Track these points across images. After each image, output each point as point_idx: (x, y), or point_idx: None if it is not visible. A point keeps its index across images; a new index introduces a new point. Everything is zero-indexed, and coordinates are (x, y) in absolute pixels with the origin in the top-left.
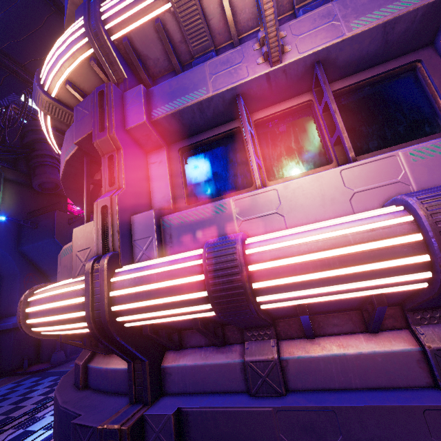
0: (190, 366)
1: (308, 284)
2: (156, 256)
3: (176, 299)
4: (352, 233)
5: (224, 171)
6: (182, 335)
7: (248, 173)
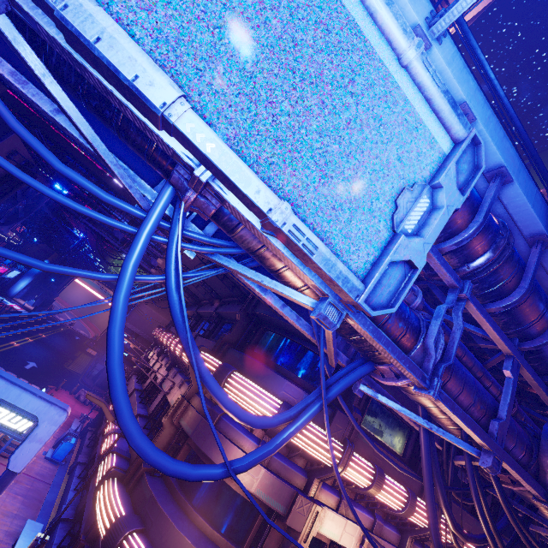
0: None
1: None
2: None
3: None
4: None
5: None
6: None
7: None
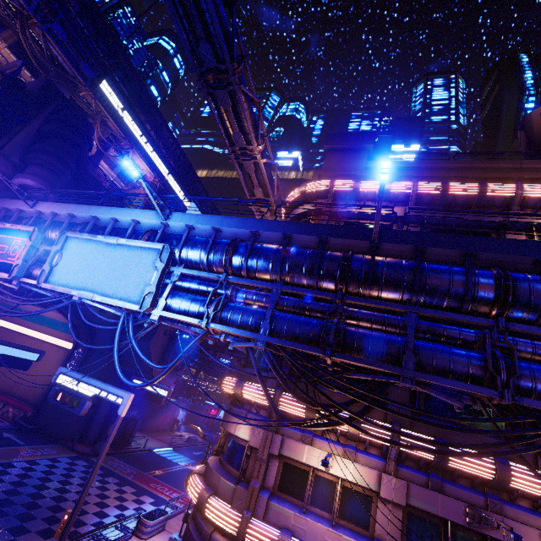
0: None
1: None
2: (262, 518)
3: None
4: None
5: (297, 483)
6: None
7: (304, 492)
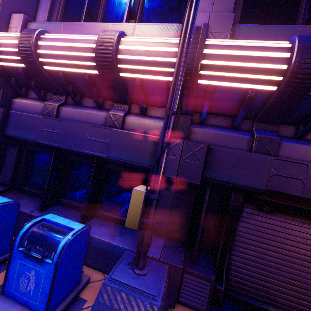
0: (24, 102)
1: (58, 57)
2: None
3: (8, 49)
4: (79, 39)
5: None
6: (29, 92)
7: None
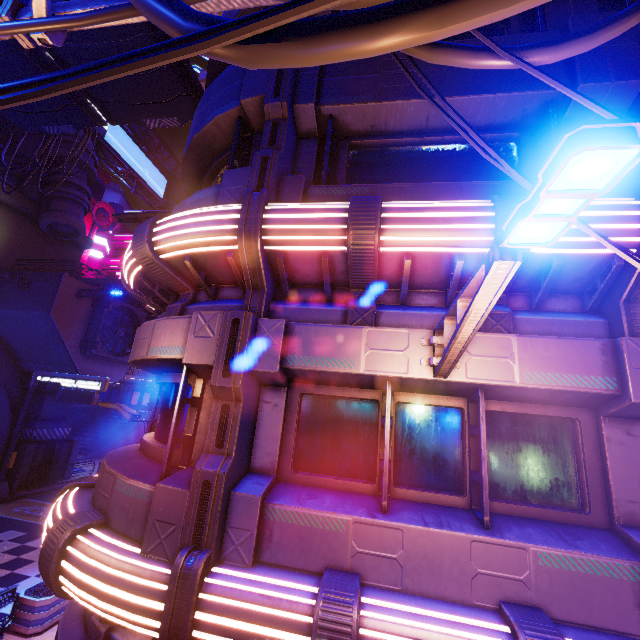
0: None
1: None
2: (251, 560)
3: None
4: None
5: (347, 441)
6: None
7: (372, 457)
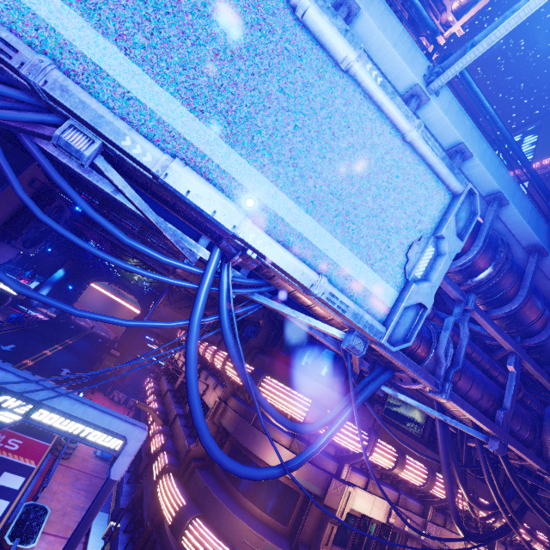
0: None
1: None
2: None
3: None
4: None
5: (342, 529)
6: None
7: (347, 538)
